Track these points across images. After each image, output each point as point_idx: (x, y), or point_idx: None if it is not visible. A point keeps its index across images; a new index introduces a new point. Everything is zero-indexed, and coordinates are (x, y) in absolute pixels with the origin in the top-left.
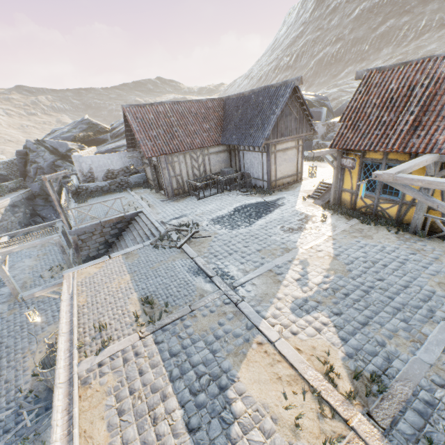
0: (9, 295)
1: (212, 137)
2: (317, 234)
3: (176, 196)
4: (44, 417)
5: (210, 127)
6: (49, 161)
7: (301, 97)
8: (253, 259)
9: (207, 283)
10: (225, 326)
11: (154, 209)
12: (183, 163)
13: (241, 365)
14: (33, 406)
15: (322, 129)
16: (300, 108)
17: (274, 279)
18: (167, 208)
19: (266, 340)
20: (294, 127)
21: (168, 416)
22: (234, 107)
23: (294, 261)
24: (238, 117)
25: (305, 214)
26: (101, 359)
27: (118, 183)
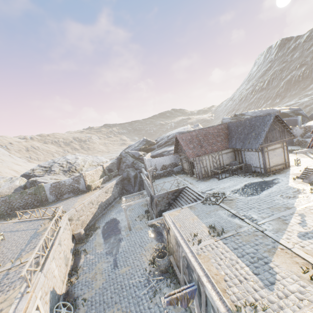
0: (123, 227)
1: (223, 144)
2: (308, 200)
3: (203, 178)
4: (160, 283)
5: (221, 139)
6: (131, 161)
7: (280, 120)
8: (266, 211)
9: (241, 222)
10: (259, 240)
11: (194, 185)
12: (208, 160)
13: (273, 256)
14: (153, 278)
15: (300, 131)
16: (281, 125)
17: (282, 222)
18: (201, 185)
19: (285, 248)
20: (278, 136)
21: (242, 268)
22: (235, 127)
23: (294, 214)
24: (239, 133)
25: (297, 188)
26: (201, 247)
27: (168, 172)
